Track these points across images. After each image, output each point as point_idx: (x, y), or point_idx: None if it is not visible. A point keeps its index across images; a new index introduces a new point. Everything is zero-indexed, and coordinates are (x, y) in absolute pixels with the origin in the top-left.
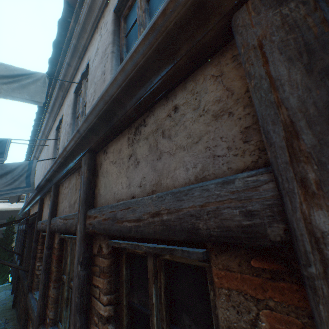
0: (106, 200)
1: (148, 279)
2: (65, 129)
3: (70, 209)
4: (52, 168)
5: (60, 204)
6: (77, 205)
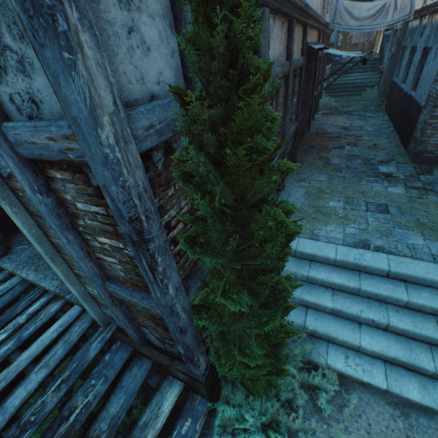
0: None
1: None
2: None
3: None
4: None
5: None
6: None
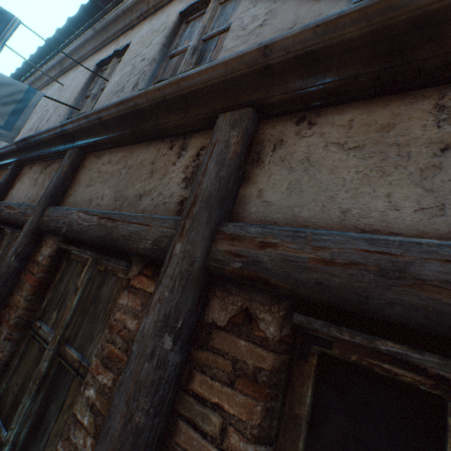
0: (293, 217)
1: (408, 450)
2: (130, 66)
3: (116, 204)
4: (98, 113)
5: (81, 188)
6: (149, 203)
